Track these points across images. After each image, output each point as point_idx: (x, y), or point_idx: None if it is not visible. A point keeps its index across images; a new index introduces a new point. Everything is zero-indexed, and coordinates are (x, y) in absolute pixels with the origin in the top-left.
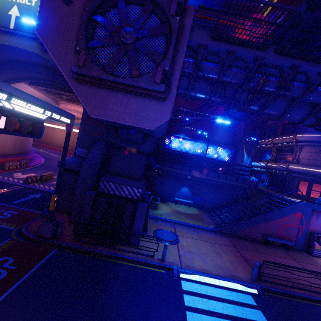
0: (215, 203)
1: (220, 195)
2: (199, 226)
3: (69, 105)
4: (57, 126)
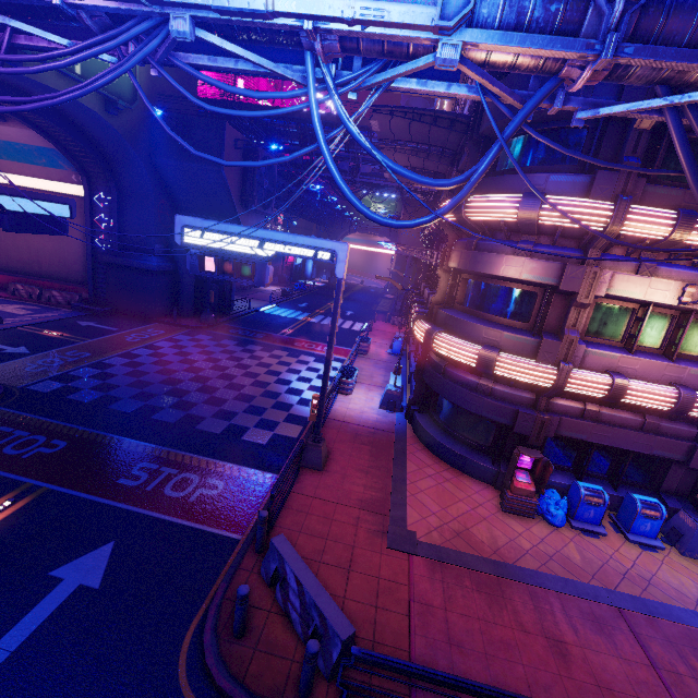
0: None
1: None
2: None
3: None
4: None
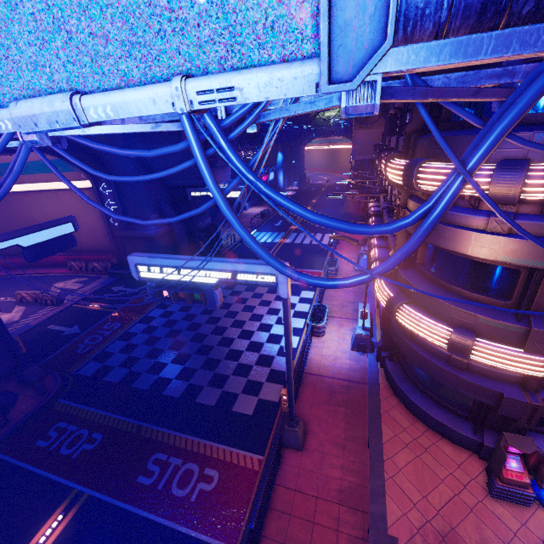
0: None
1: None
2: None
3: None
4: None
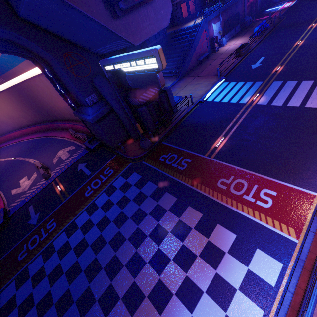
0: None
1: None
2: (171, 85)
3: None
4: None
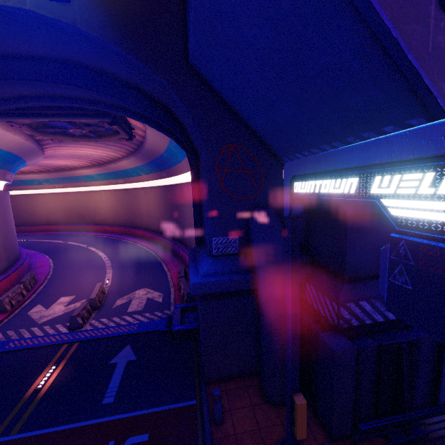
0: None
1: None
2: None
3: (64, 147)
4: (35, 191)
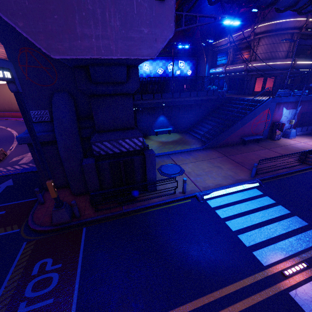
0: (191, 123)
1: (195, 114)
2: (190, 149)
3: None
4: None
